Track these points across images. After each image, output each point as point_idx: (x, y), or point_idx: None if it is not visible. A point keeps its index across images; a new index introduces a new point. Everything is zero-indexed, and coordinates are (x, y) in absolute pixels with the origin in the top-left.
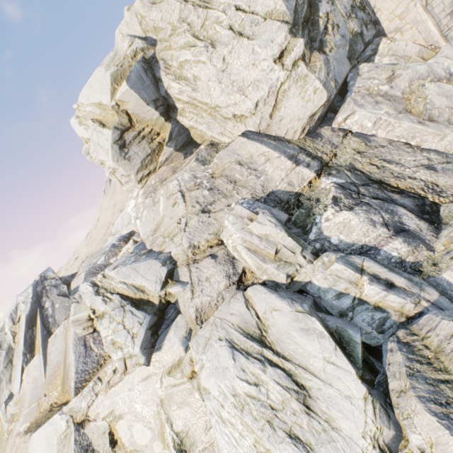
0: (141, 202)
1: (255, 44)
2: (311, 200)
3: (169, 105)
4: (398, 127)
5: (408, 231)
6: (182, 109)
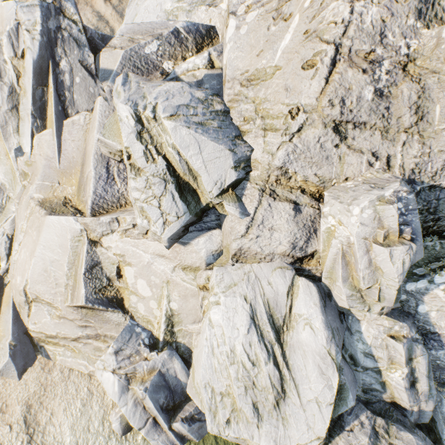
0: None
1: None
2: None
3: None
4: None
5: None
6: None
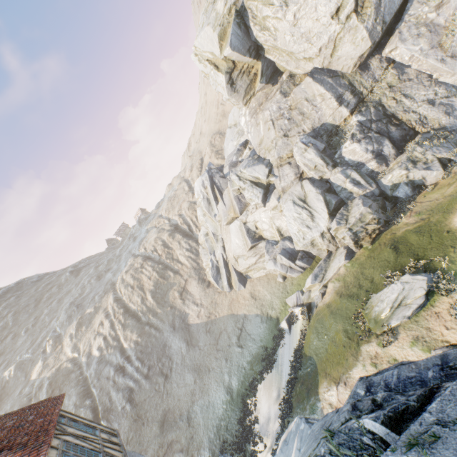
0: (249, 121)
1: (317, 4)
2: (343, 132)
3: (258, 45)
4: (425, 63)
5: (382, 156)
6: (267, 49)
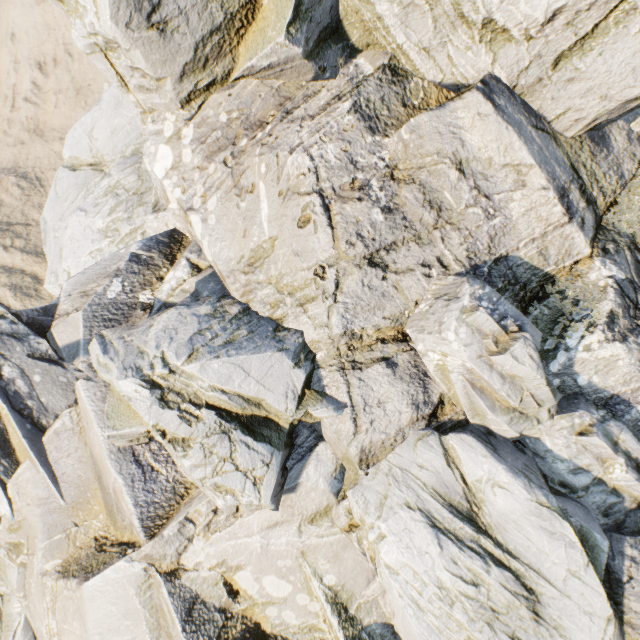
0: (195, 167)
1: None
2: (564, 296)
3: None
4: None
5: None
6: None
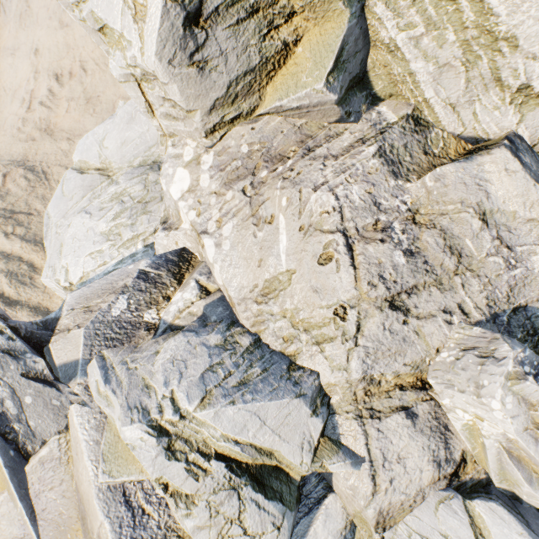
0: (213, 192)
1: None
2: None
3: None
4: None
5: None
6: None
